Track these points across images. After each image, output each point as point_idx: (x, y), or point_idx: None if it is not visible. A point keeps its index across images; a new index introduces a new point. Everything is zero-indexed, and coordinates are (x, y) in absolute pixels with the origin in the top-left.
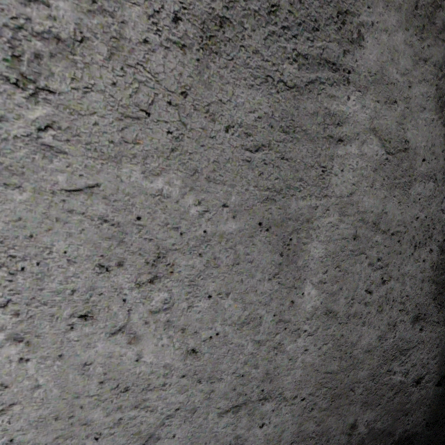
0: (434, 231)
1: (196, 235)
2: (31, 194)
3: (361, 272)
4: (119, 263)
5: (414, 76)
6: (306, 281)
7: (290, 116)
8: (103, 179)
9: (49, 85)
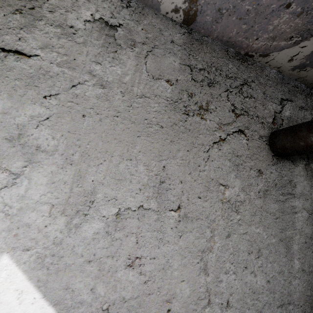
0: None
1: (266, 243)
2: (237, 235)
3: (310, 255)
4: (251, 252)
5: (311, 191)
6: (294, 258)
7: (283, 208)
8: (248, 230)
9: (240, 211)
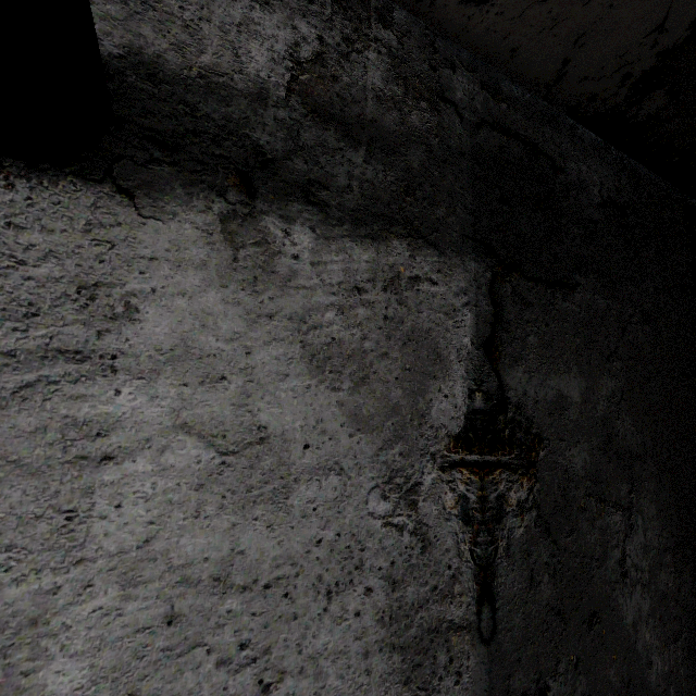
0: (364, 553)
1: None
2: None
3: (200, 686)
4: None
5: (255, 338)
6: None
7: None
8: None
9: None
